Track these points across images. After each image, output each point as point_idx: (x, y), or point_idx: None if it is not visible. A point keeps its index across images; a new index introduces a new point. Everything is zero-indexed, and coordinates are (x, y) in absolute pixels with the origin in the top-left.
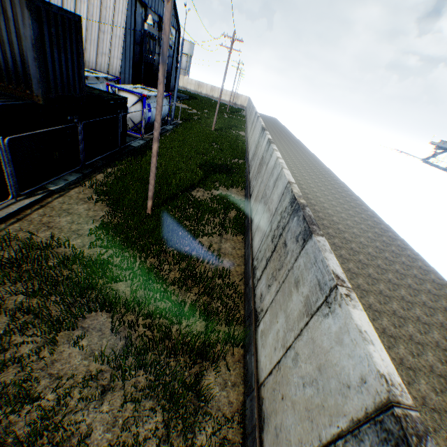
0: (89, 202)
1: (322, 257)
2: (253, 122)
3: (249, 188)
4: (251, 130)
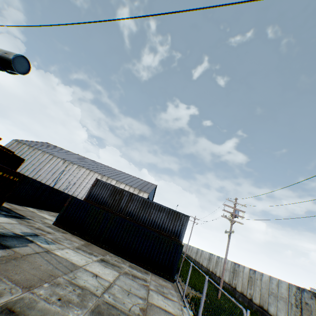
0: (191, 289)
1: None
2: (212, 258)
3: (244, 295)
4: (212, 263)
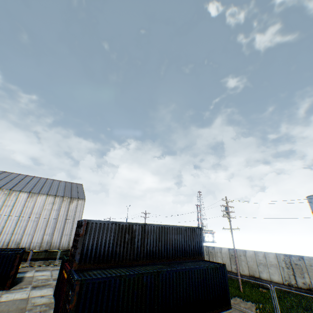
0: None
1: (309, 256)
2: None
3: (229, 271)
4: None
